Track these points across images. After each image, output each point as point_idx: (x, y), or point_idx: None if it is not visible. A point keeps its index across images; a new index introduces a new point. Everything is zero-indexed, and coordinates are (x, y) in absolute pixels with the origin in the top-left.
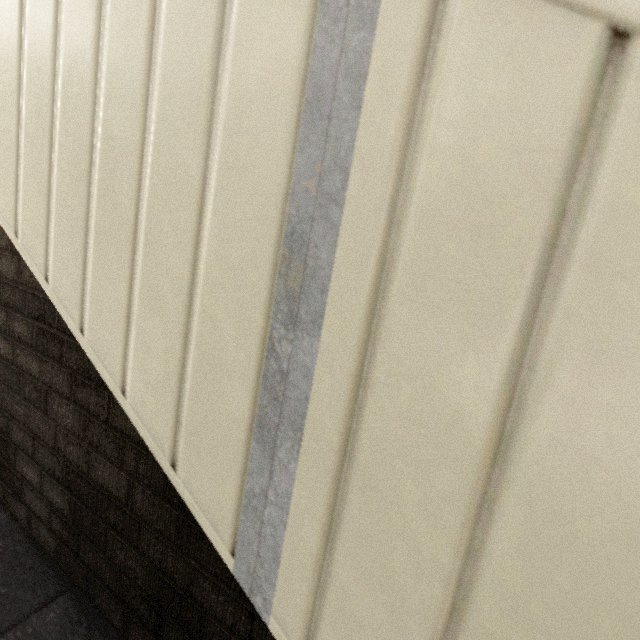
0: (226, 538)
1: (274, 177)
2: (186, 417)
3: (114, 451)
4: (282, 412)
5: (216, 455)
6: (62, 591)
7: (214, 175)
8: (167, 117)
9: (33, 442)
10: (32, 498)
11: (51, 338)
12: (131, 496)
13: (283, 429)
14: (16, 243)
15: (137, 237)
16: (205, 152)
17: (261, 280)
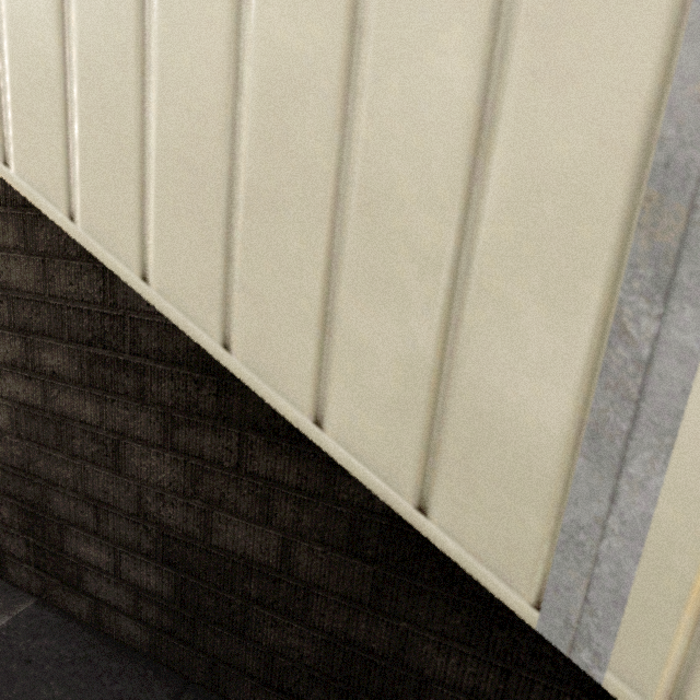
0: (525, 588)
1: (633, 84)
2: (447, 442)
3: (253, 505)
4: (637, 414)
5: (507, 485)
6: (176, 693)
7: (506, 90)
8: (403, 7)
9: (96, 512)
10: (100, 585)
11: (120, 367)
12: (288, 558)
13: (638, 436)
14: (72, 230)
15: (341, 197)
16: (487, 56)
17: (601, 237)
